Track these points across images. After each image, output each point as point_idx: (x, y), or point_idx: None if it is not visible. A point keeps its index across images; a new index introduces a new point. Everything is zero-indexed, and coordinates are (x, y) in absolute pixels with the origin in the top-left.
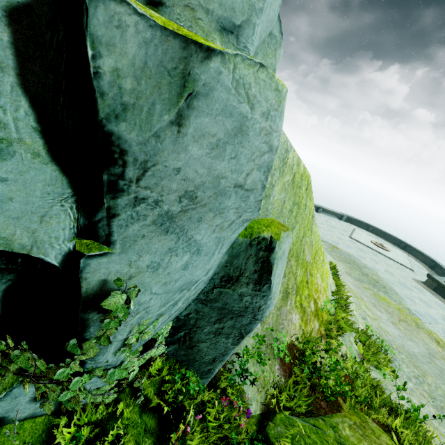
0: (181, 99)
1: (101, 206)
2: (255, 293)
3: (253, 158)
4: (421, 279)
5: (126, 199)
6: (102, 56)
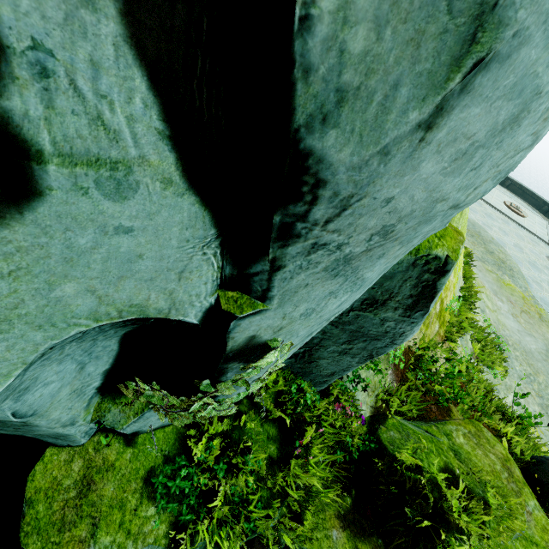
0: (455, 74)
1: (262, 257)
2: (402, 319)
3: (500, 162)
4: None
5: (299, 247)
6: None
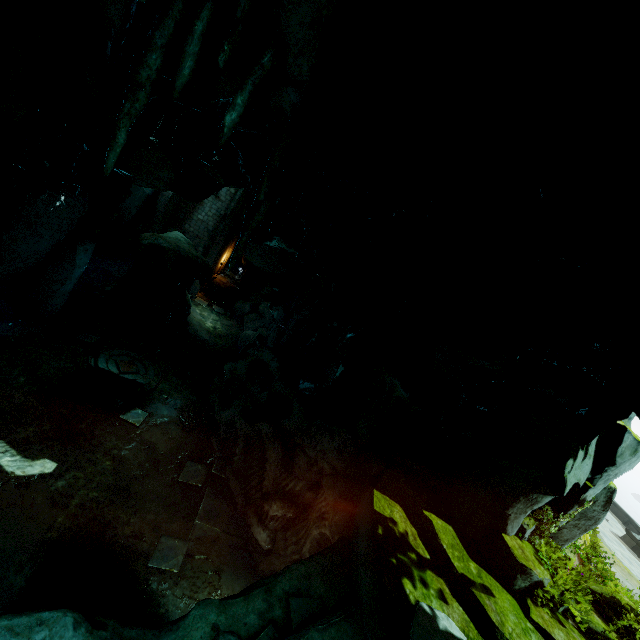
0: (633, 454)
1: (599, 474)
2: (600, 511)
3: (633, 465)
4: (618, 533)
5: (605, 474)
6: (622, 444)
